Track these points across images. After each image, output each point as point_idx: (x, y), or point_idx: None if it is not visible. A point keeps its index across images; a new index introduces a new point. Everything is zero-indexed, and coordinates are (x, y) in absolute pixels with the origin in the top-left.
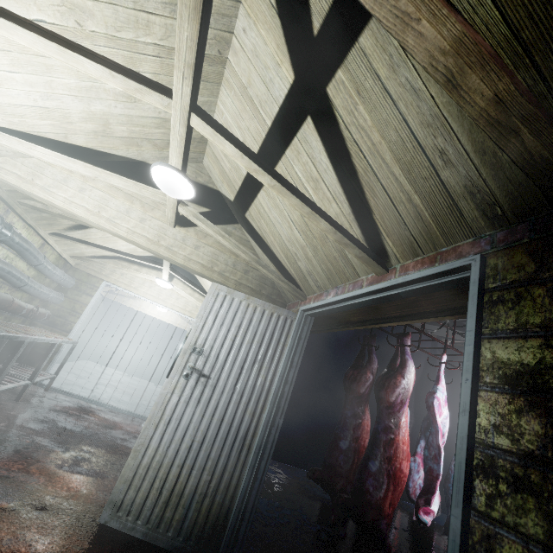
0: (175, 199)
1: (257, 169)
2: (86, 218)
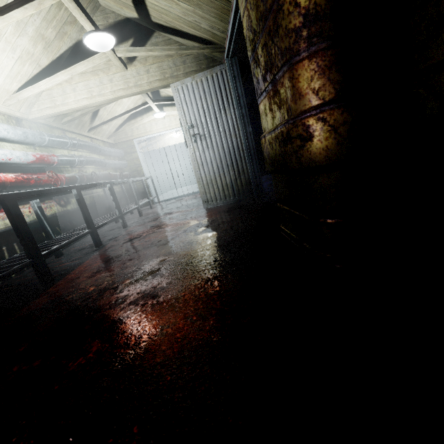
0: (110, 50)
1: None
2: (91, 103)
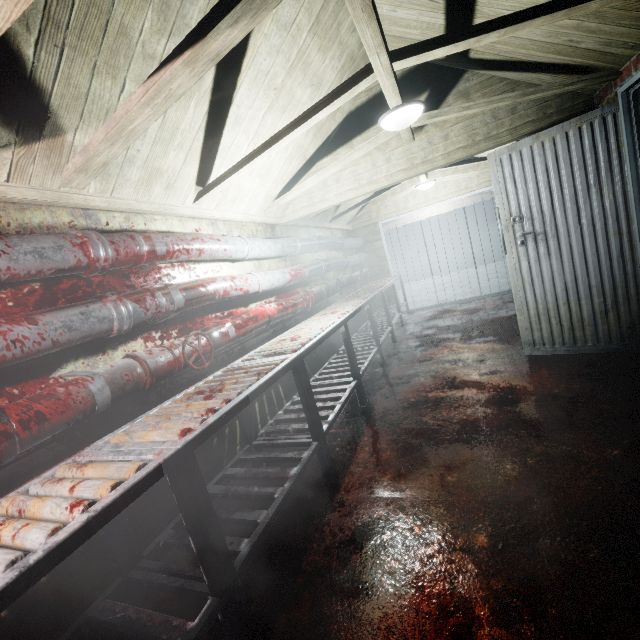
0: None
1: (478, 39)
2: (356, 195)
